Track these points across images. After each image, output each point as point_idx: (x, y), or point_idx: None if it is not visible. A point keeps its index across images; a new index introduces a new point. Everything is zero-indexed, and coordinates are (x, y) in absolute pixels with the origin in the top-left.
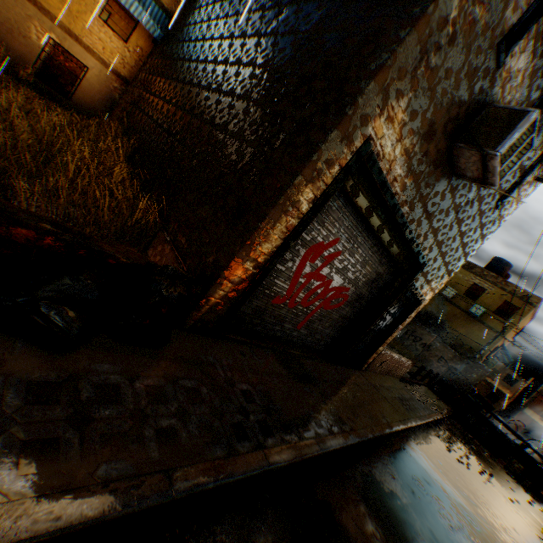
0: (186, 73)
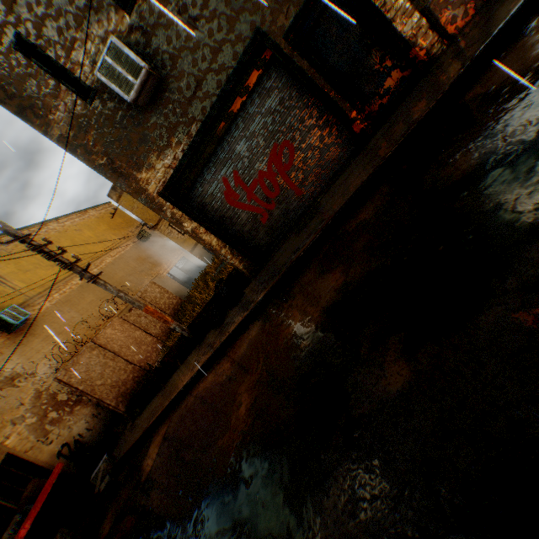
0: None
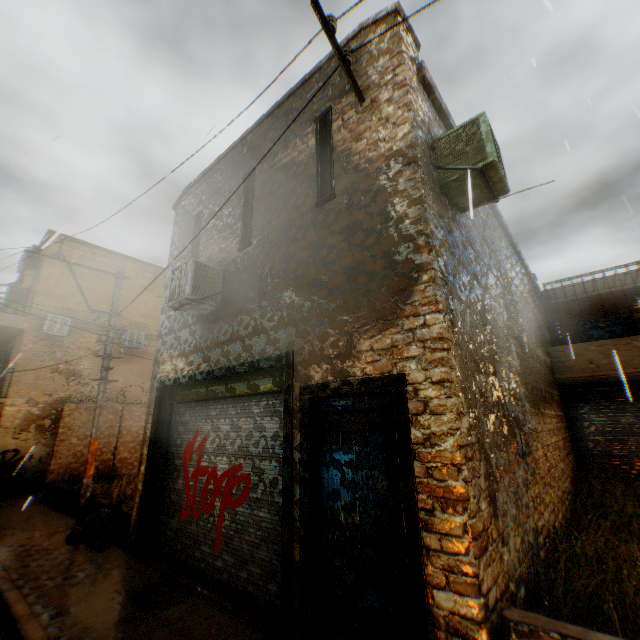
0: None
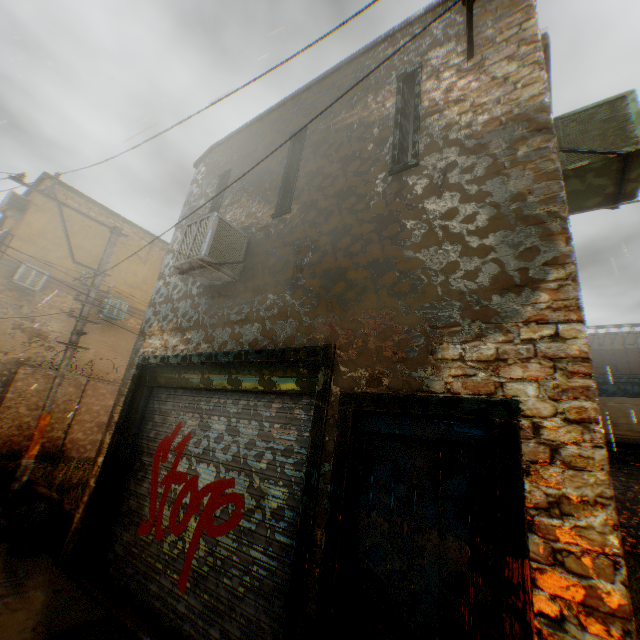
0: None
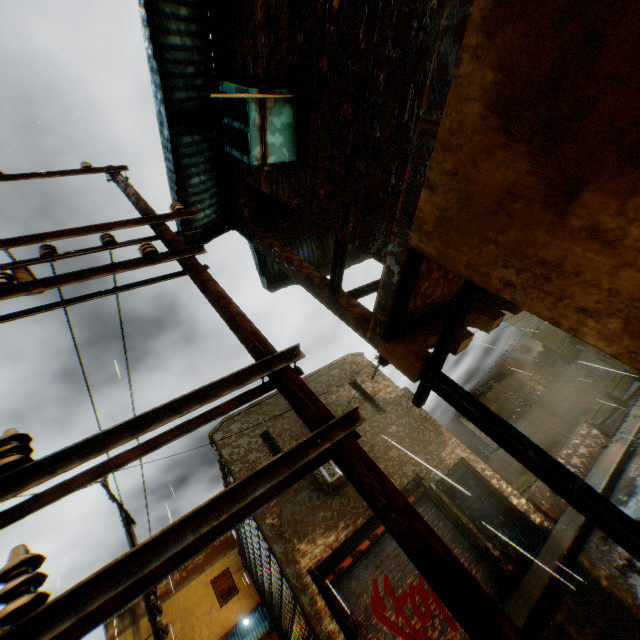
0: (286, 627)
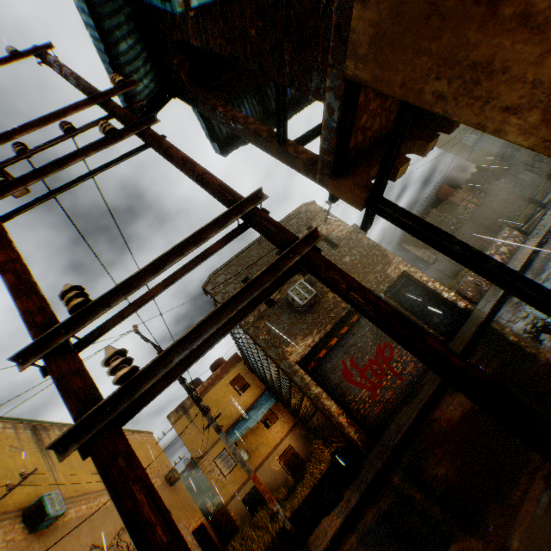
0: (287, 399)
